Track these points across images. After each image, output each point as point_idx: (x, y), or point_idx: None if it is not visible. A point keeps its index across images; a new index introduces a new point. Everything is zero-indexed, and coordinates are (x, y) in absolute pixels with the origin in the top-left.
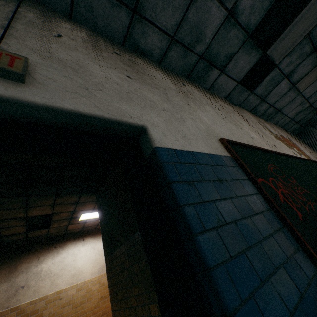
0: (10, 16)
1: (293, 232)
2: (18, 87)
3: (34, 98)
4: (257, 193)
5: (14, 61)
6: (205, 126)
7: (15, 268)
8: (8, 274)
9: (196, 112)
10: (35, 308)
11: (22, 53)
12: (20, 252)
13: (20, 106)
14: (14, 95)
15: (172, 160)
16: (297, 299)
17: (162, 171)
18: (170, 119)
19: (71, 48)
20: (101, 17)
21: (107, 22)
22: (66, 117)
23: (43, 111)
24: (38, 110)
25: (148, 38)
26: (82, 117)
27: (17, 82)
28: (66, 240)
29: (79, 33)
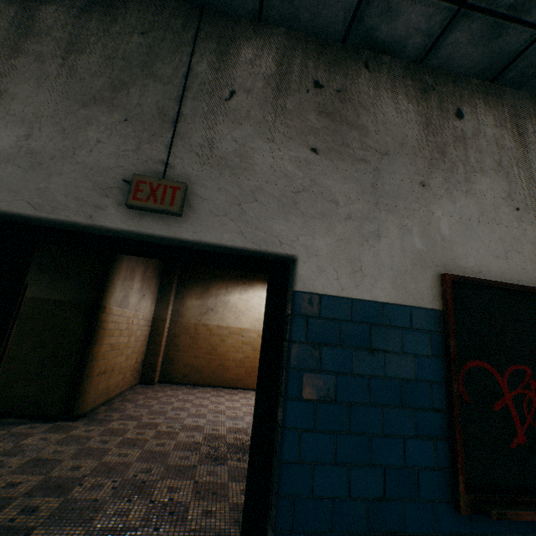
0: (181, 90)
1: (454, 451)
2: (176, 224)
3: (186, 235)
4: (440, 383)
5: (174, 194)
6: (428, 241)
7: (207, 289)
8: (202, 293)
9: (430, 207)
10: (221, 333)
11: (184, 166)
12: (212, 276)
13: (178, 241)
14: (173, 235)
15: (309, 312)
16: (373, 496)
17: (289, 323)
18: (348, 238)
19: (240, 120)
20: (306, 5)
21: (317, 10)
22: (212, 247)
23: (194, 244)
24: (190, 243)
25: (397, 18)
26: (226, 248)
27: (176, 217)
28: (255, 279)
29: (264, 63)
